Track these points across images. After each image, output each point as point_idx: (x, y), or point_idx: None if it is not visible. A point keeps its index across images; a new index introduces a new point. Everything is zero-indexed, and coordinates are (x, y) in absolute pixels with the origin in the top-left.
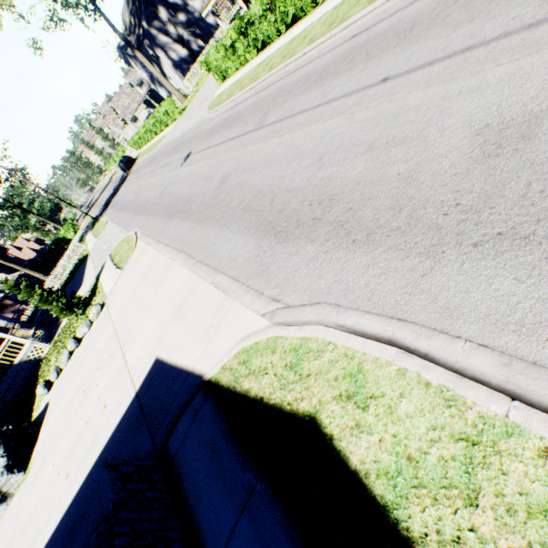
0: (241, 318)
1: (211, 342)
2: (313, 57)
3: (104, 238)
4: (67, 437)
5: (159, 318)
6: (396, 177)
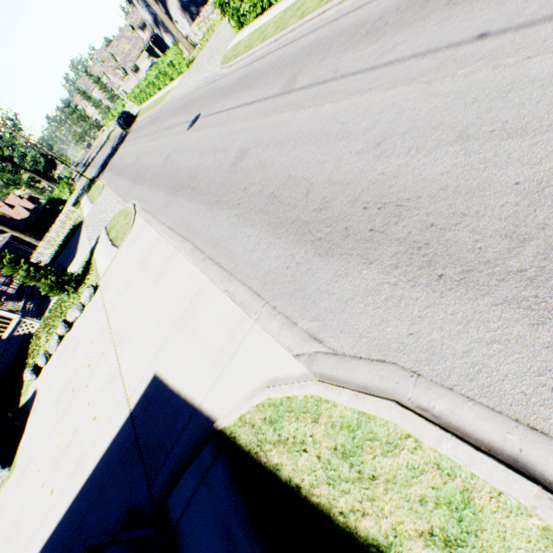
0: (266, 351)
1: (225, 375)
2: (363, 1)
3: (100, 205)
4: (53, 442)
5: (159, 323)
6: (513, 187)
